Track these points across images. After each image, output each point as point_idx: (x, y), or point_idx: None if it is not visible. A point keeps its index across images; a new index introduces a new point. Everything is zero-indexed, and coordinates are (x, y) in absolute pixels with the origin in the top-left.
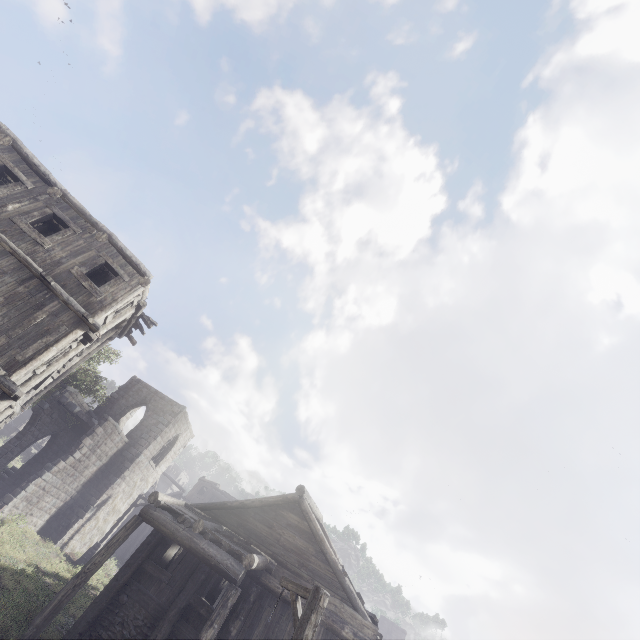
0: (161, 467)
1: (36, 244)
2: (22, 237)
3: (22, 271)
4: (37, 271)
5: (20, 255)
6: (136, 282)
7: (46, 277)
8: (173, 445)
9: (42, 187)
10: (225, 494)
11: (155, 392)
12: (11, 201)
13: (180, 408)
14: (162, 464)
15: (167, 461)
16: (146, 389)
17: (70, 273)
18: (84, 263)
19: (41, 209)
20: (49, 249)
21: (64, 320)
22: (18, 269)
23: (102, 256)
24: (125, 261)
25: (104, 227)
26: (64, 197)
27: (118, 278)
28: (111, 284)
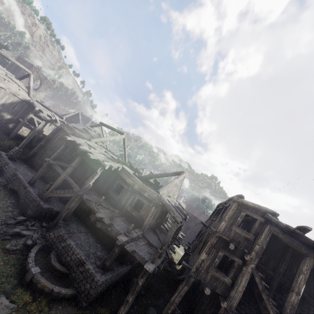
0: (40, 93)
1: None
2: None
3: None
4: None
5: None
6: None
7: None
8: (41, 84)
9: None
10: (84, 115)
11: (25, 61)
12: None
13: (32, 65)
14: (40, 92)
15: (43, 92)
16: (22, 60)
17: None
18: None
19: None
20: None
21: None
22: None
23: None
24: None
25: None
26: None
27: None
28: None
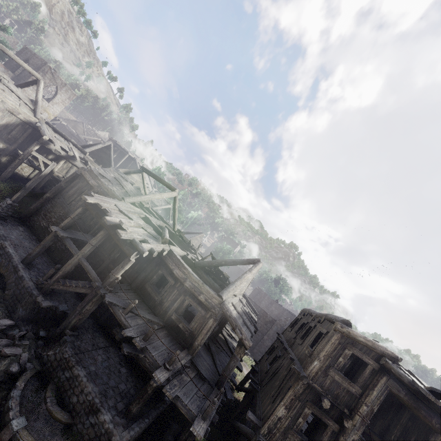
0: (55, 107)
1: None
2: None
3: None
4: None
5: None
6: None
7: None
8: (57, 93)
9: None
10: (119, 146)
11: (34, 54)
12: None
13: (45, 63)
14: (54, 105)
15: (59, 105)
16: (30, 53)
17: None
18: None
19: None
20: None
21: None
22: None
23: None
24: None
25: None
26: None
27: None
28: None
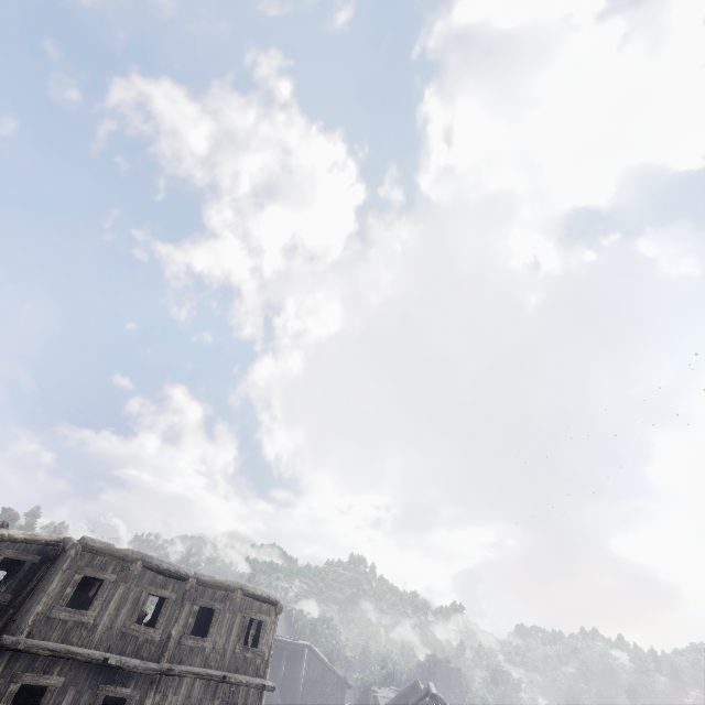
0: None
1: (204, 650)
2: (193, 653)
3: (209, 686)
4: (219, 677)
5: (203, 674)
6: (274, 615)
7: (230, 679)
8: None
9: (180, 587)
10: (282, 641)
11: None
12: (170, 625)
13: None
14: None
15: None
16: None
17: (235, 653)
18: (238, 634)
19: (190, 611)
20: (213, 645)
21: (251, 702)
22: (206, 687)
23: (247, 615)
24: (259, 602)
25: (234, 584)
26: (198, 582)
27: (263, 625)
28: (262, 635)
